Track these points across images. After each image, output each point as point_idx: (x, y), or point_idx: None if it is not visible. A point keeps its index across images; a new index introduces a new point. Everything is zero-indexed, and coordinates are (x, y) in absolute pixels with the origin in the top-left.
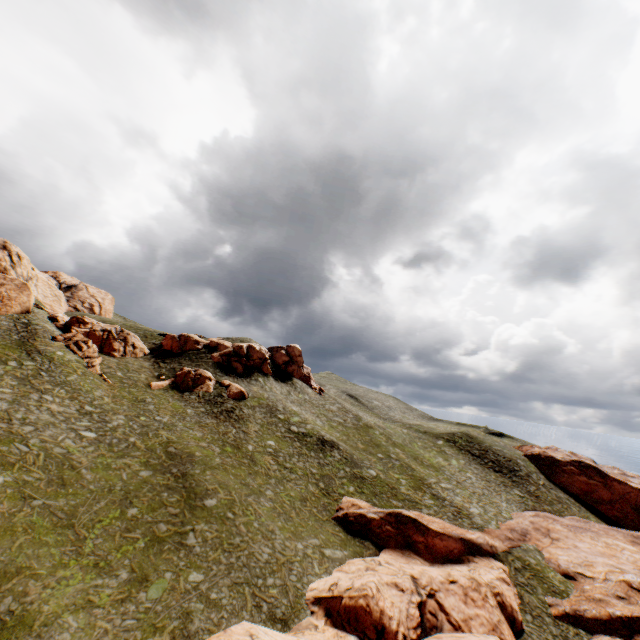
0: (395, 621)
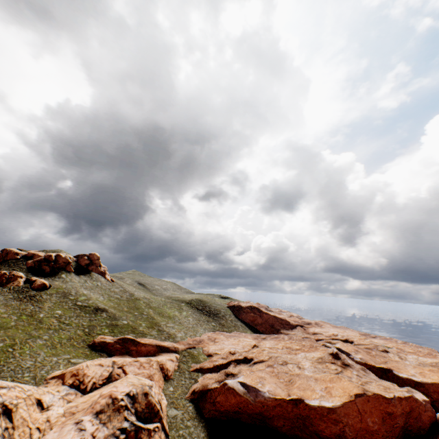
0: (91, 377)
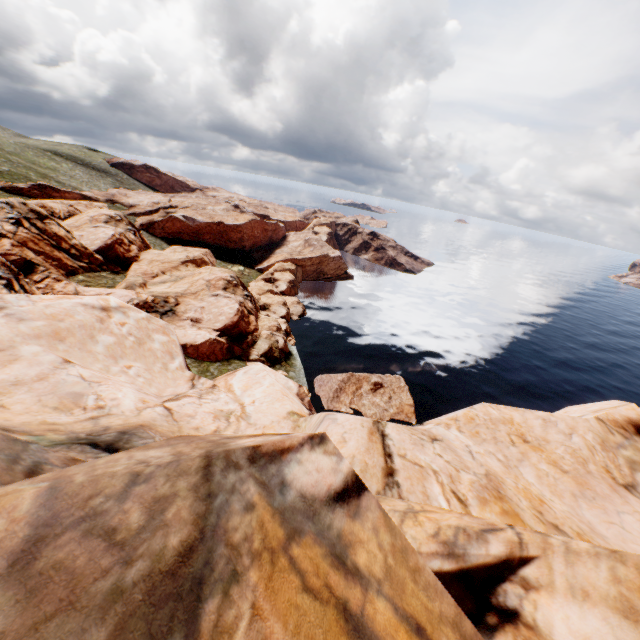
0: (59, 210)
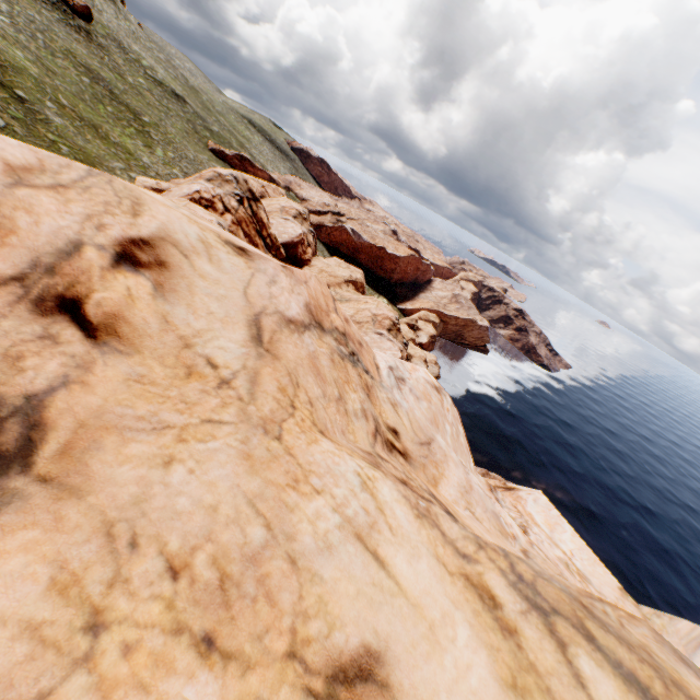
0: (256, 189)
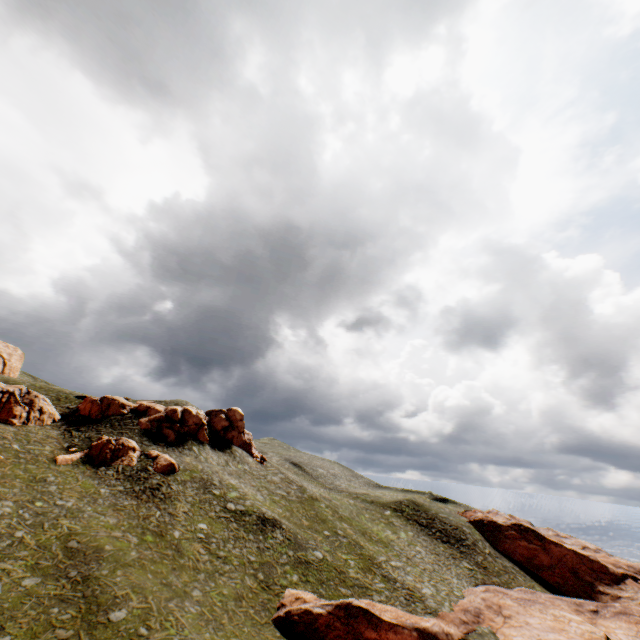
0: None
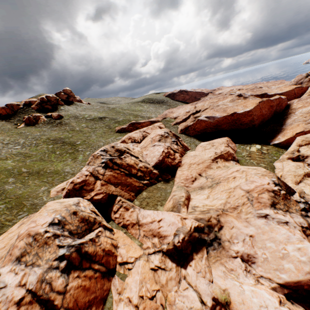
0: (137, 137)
